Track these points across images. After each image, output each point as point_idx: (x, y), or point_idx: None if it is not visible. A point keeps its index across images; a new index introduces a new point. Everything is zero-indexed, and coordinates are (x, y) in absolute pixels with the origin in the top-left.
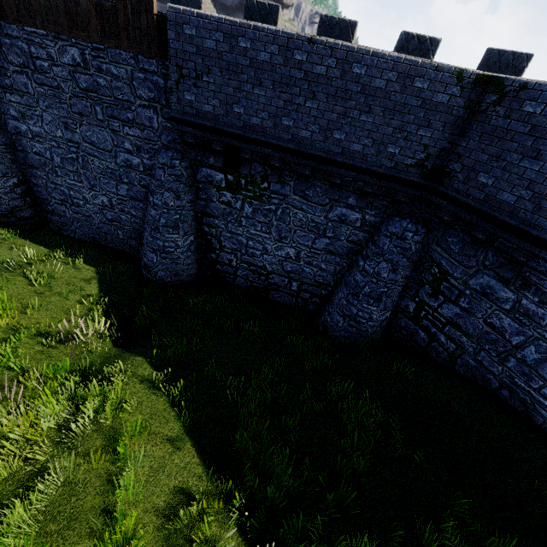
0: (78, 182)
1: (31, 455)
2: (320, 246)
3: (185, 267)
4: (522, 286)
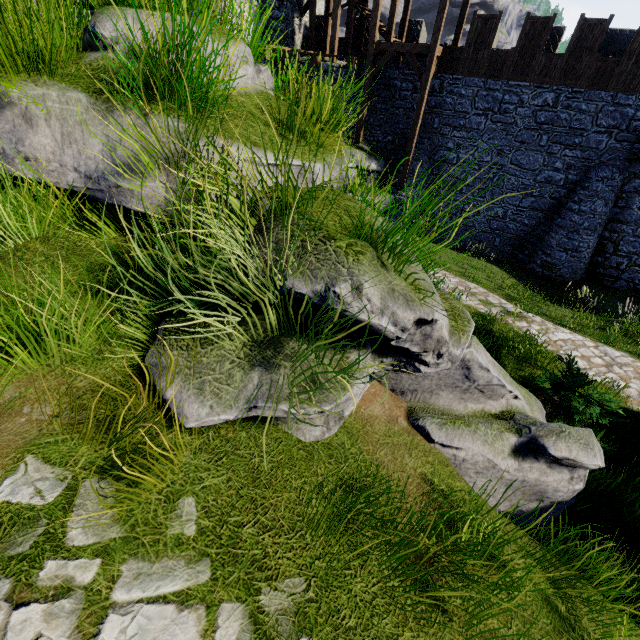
0: (479, 197)
1: None
2: None
3: (583, 267)
4: None
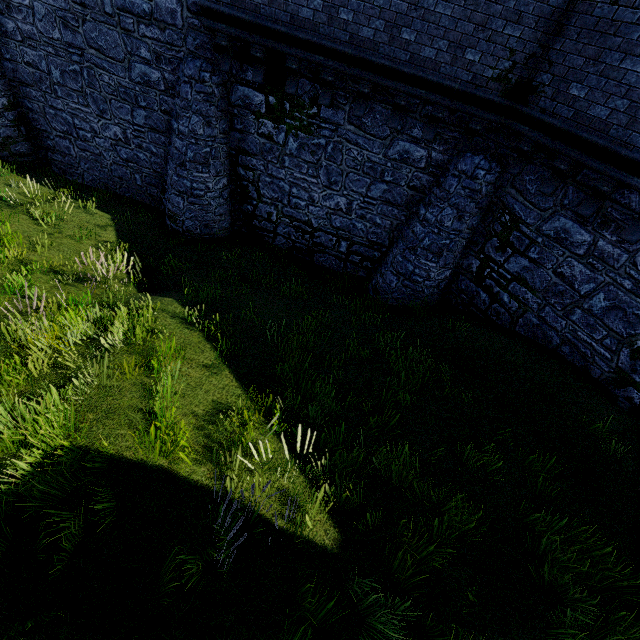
0: (83, 106)
1: (61, 360)
2: (375, 194)
3: (217, 218)
4: (601, 225)
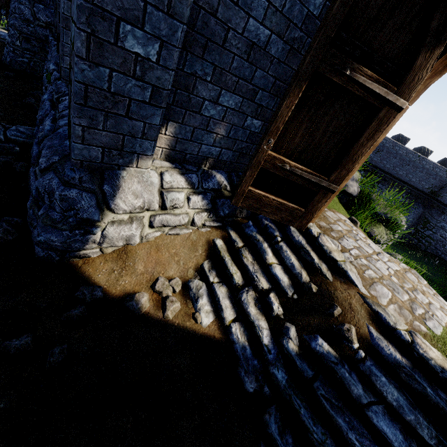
0: None
1: None
2: None
3: None
4: None
